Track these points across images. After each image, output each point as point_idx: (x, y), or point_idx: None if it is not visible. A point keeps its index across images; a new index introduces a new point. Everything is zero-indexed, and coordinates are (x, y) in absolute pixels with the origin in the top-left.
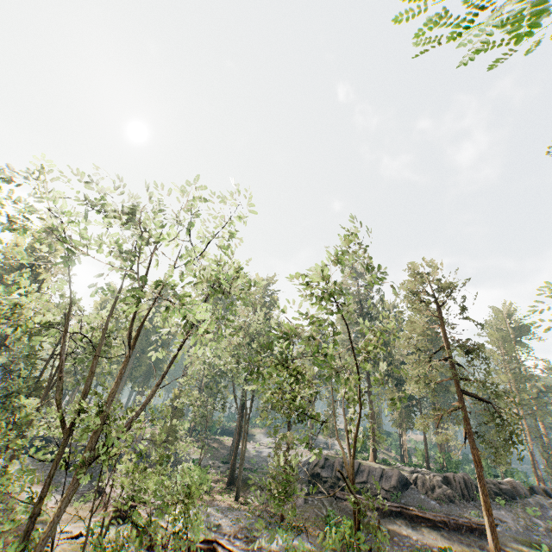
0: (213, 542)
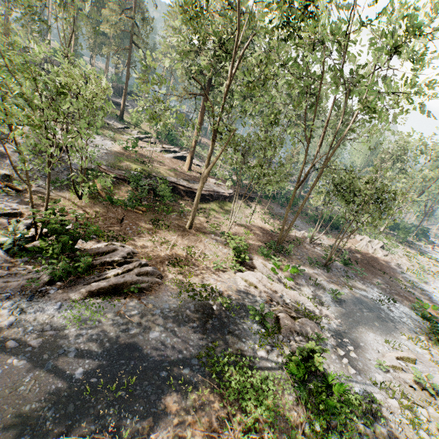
0: None
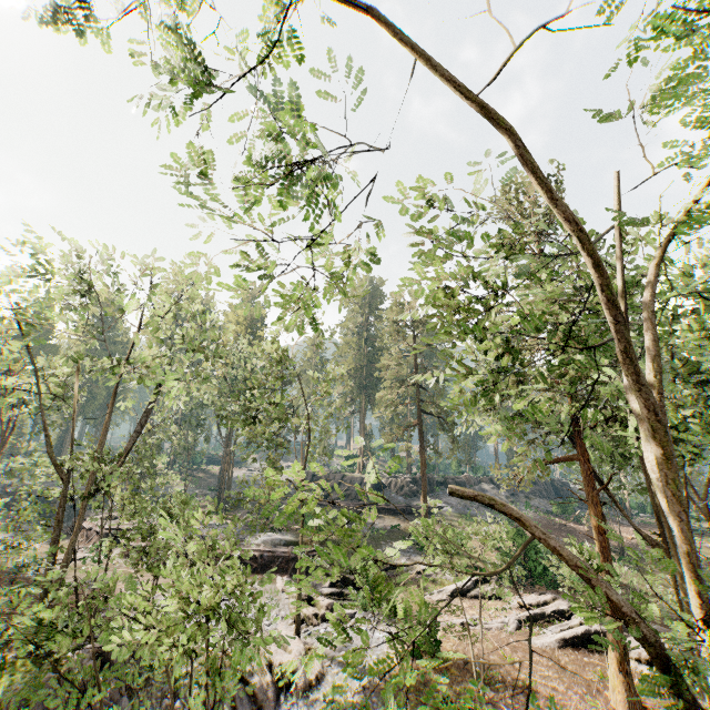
0: None
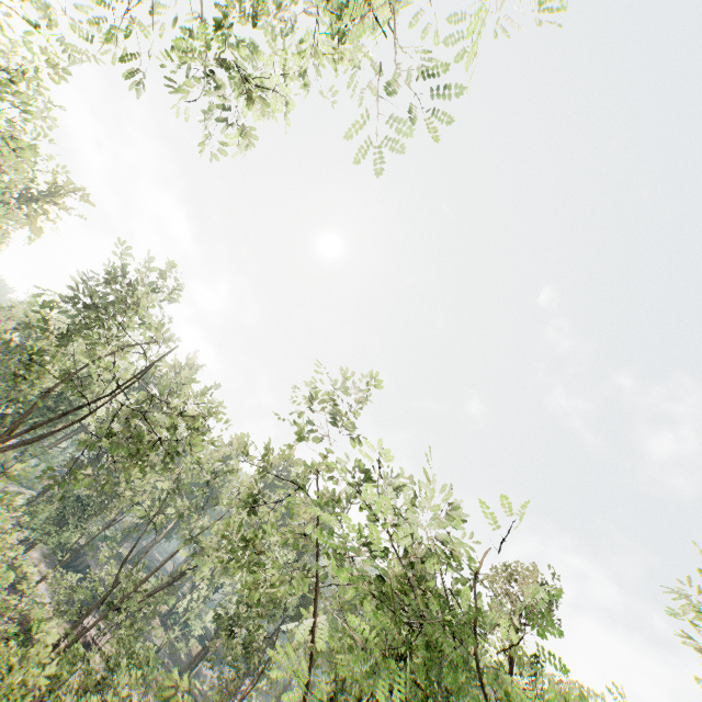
0: None
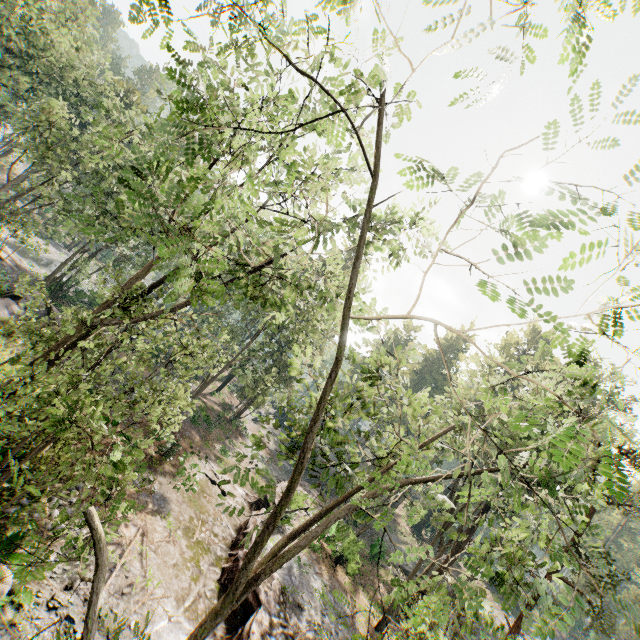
0: (259, 605)
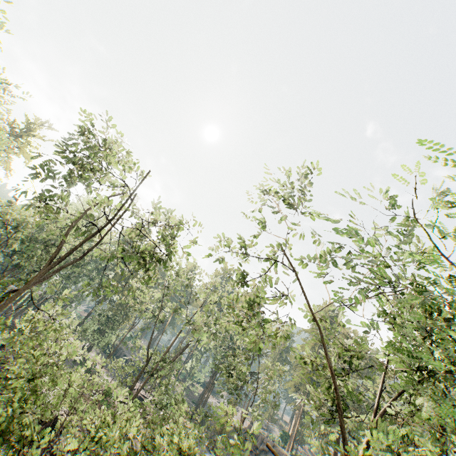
0: None
